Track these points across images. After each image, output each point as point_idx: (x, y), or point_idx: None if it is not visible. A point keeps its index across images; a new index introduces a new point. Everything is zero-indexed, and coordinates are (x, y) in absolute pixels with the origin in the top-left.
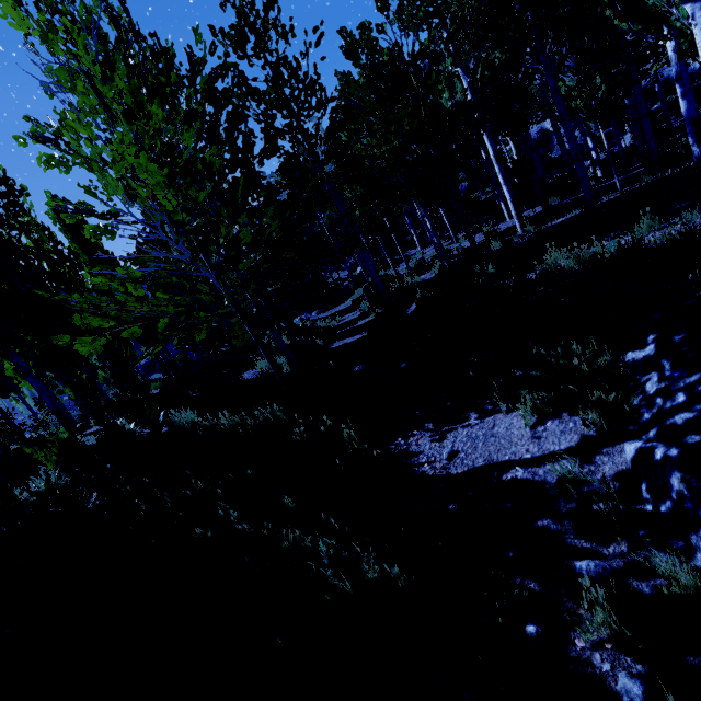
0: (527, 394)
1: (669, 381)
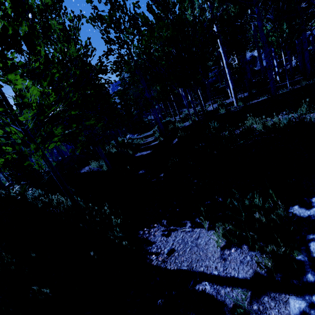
0: (220, 226)
1: None
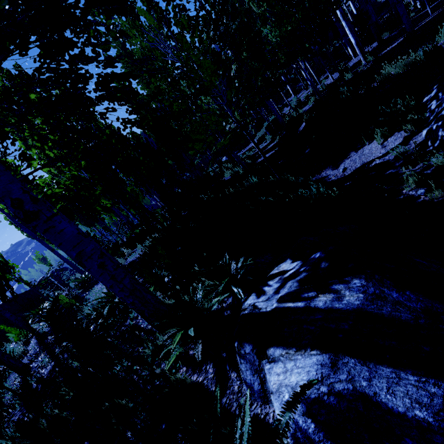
0: (378, 130)
1: (440, 100)
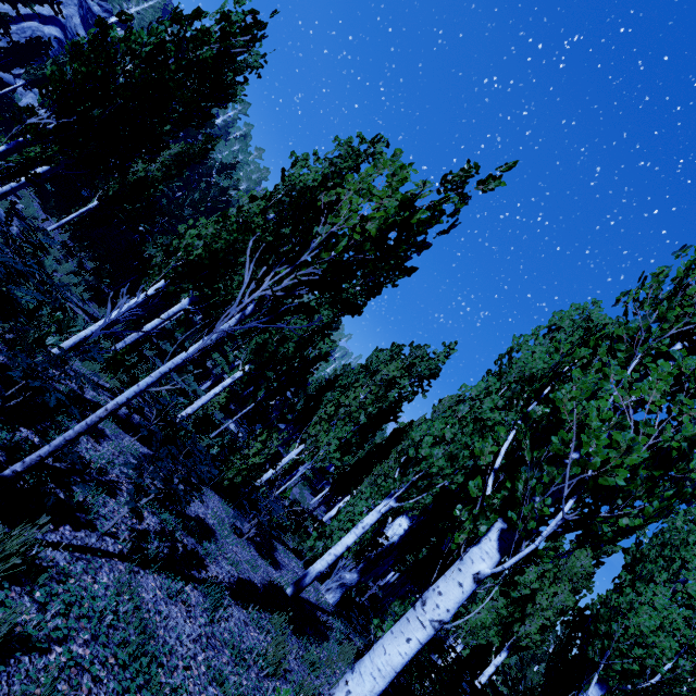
0: None
1: None
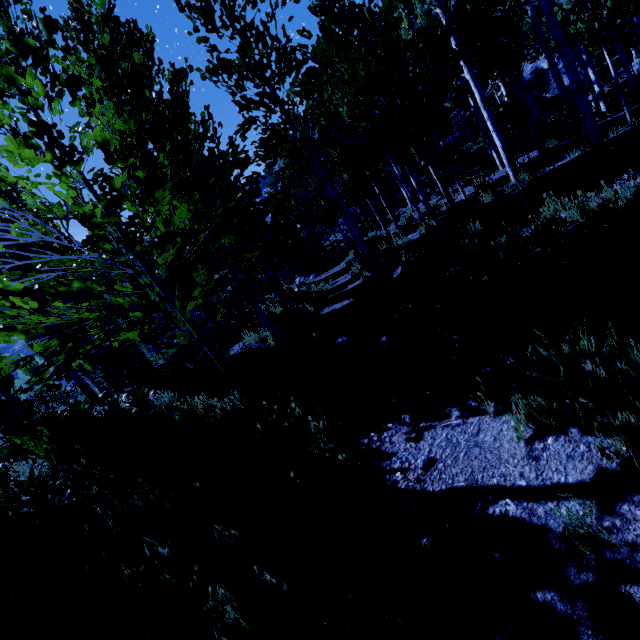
0: (519, 400)
1: None
